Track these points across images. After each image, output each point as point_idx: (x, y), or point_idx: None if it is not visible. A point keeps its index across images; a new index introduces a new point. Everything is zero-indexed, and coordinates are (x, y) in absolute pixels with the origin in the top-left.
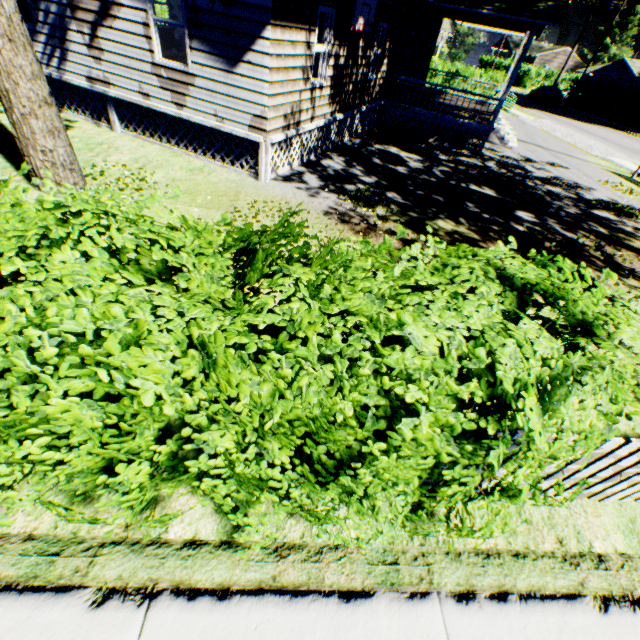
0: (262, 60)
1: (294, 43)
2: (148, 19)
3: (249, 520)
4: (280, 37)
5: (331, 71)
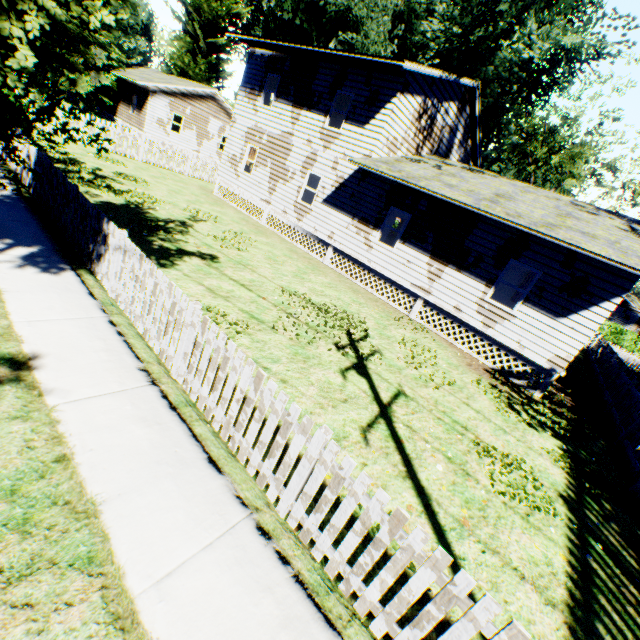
0: (628, 327)
1: (634, 327)
2: None
3: (636, 353)
4: (633, 326)
5: (637, 333)
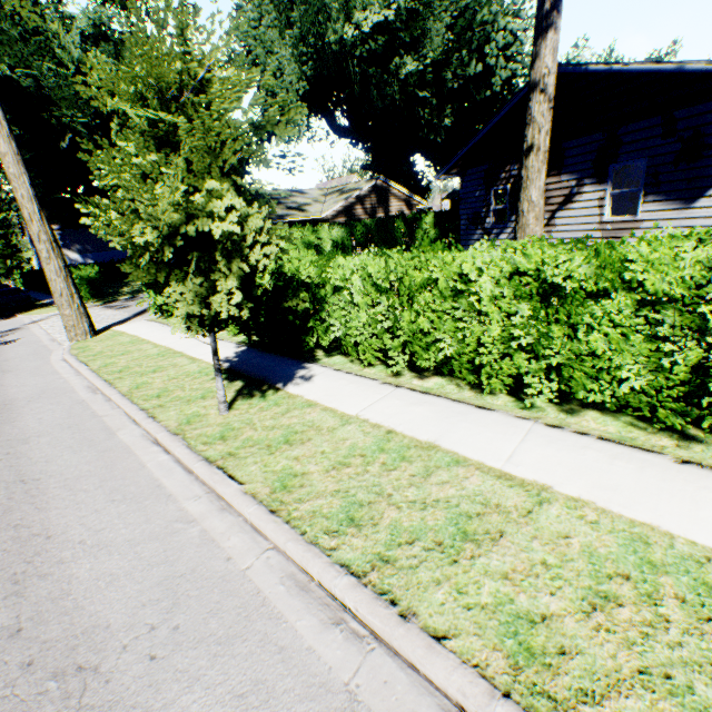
0: None
1: None
2: (604, 195)
3: None
4: None
5: None
